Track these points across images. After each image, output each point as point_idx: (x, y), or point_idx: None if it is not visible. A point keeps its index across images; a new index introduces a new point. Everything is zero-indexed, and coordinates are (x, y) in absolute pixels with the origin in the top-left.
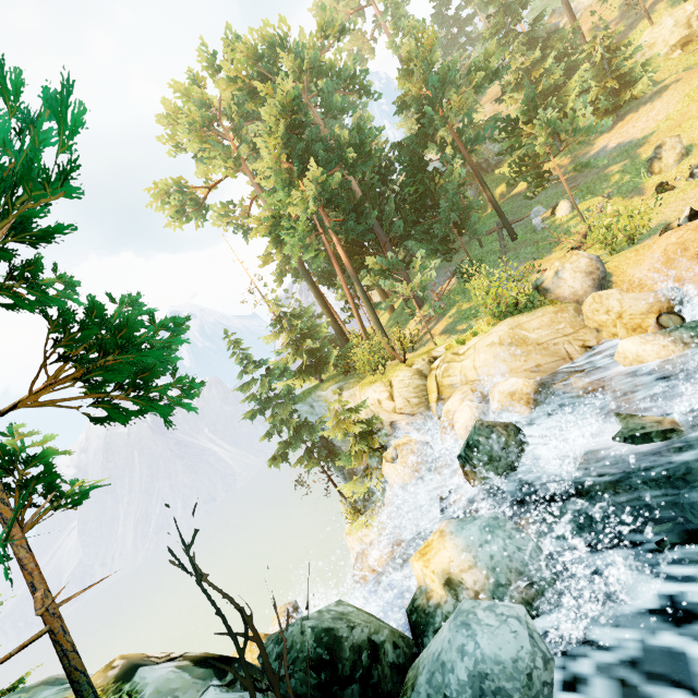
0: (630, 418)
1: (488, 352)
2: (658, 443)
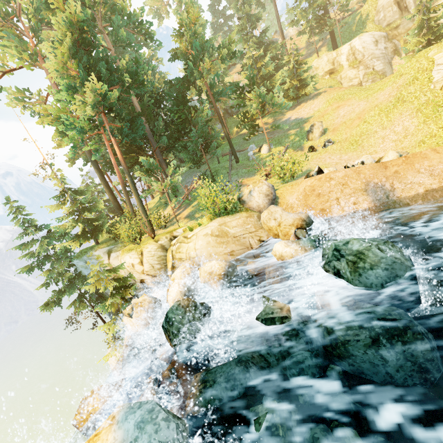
0: (269, 302)
1: (203, 240)
2: (278, 325)
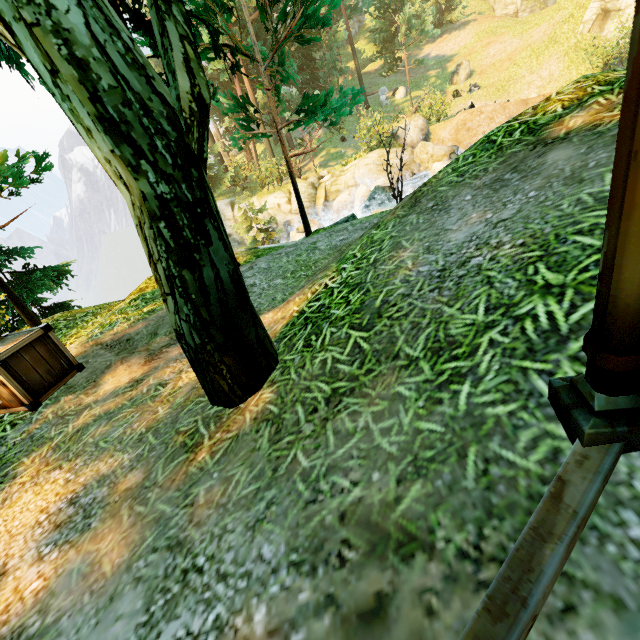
0: None
1: (365, 168)
2: None
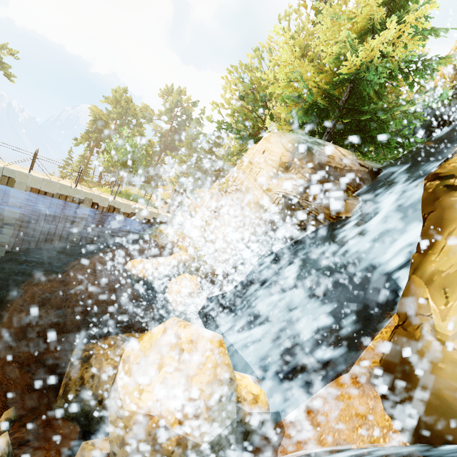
0: None
1: None
2: None
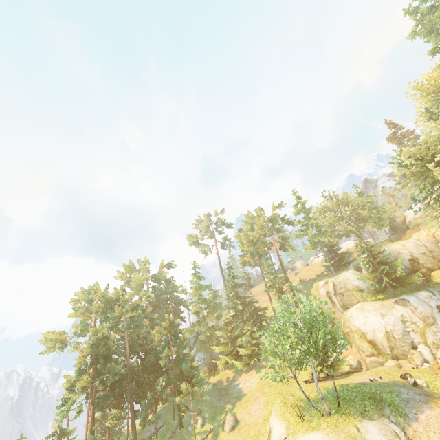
0: None
1: None
2: None
